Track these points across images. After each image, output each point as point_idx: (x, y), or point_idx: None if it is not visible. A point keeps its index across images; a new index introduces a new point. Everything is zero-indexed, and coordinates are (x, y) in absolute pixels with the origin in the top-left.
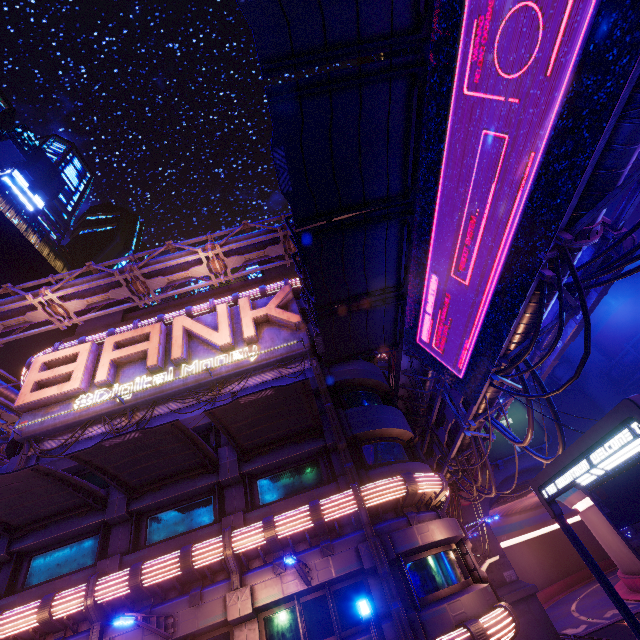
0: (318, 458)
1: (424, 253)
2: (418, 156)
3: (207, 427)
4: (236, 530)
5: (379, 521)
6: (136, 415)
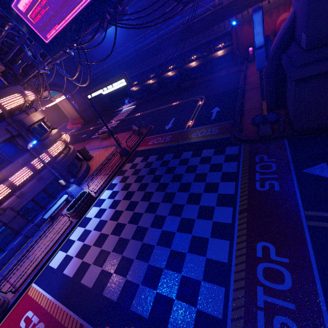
0: None
1: None
2: None
3: None
4: None
5: (12, 116)
6: None
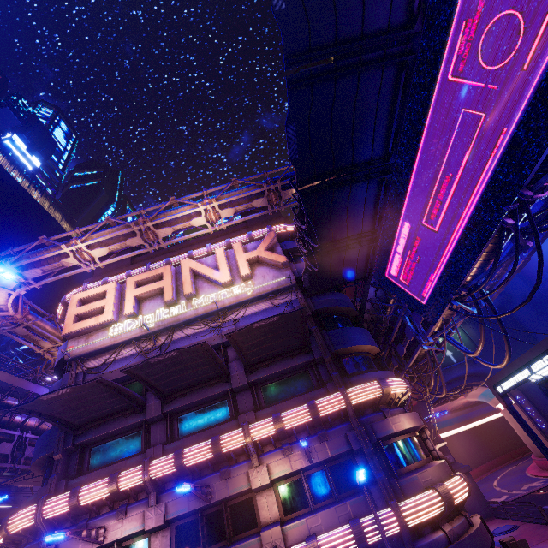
0: (308, 369)
1: (399, 205)
2: (400, 126)
3: (216, 347)
4: (252, 424)
5: (361, 415)
6: (158, 339)
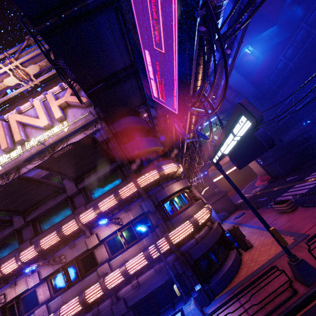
0: (116, 171)
1: (136, 34)
2: None
3: None
4: (81, 214)
5: (149, 191)
6: (10, 176)
